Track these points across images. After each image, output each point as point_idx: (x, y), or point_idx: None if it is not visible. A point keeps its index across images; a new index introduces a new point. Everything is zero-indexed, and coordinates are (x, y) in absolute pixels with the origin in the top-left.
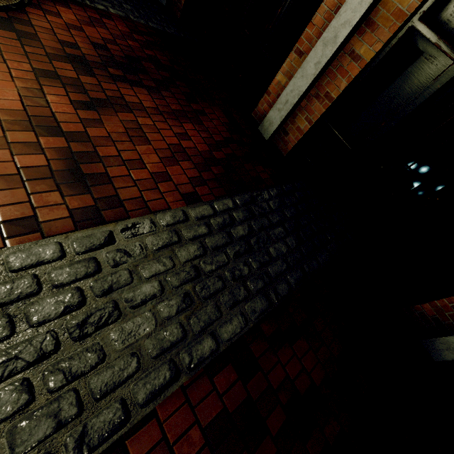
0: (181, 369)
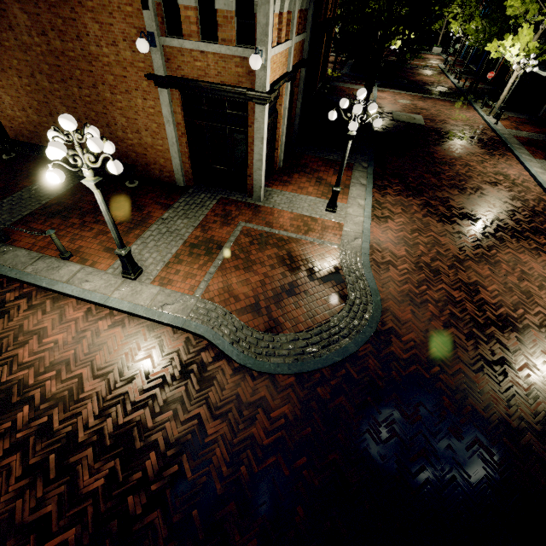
0: (526, 137)
